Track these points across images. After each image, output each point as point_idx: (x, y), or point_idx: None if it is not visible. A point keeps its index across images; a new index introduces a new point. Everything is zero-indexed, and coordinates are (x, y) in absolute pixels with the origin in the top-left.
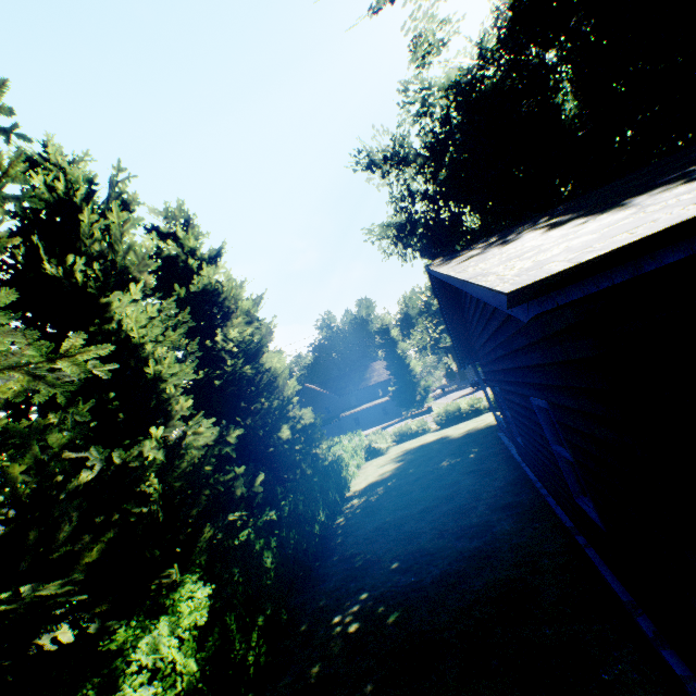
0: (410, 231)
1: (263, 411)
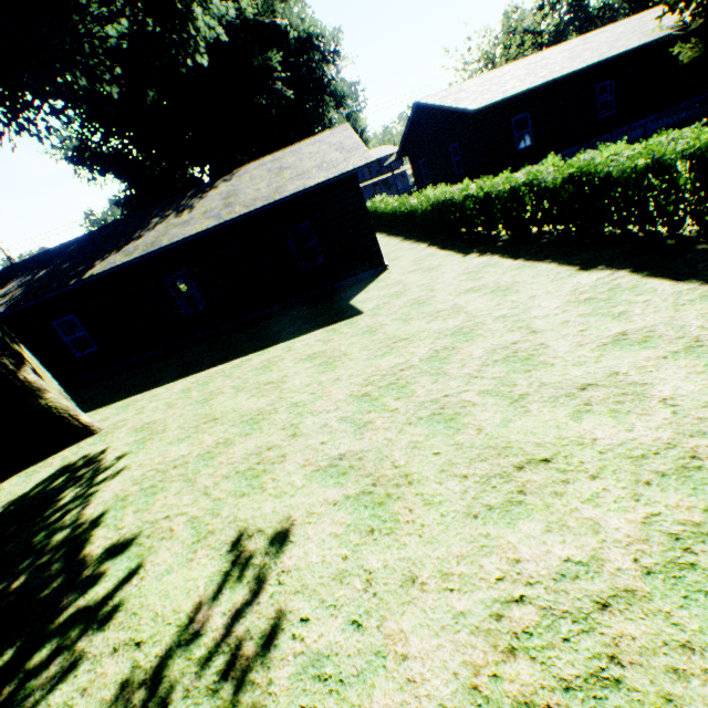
0: (81, 161)
1: None
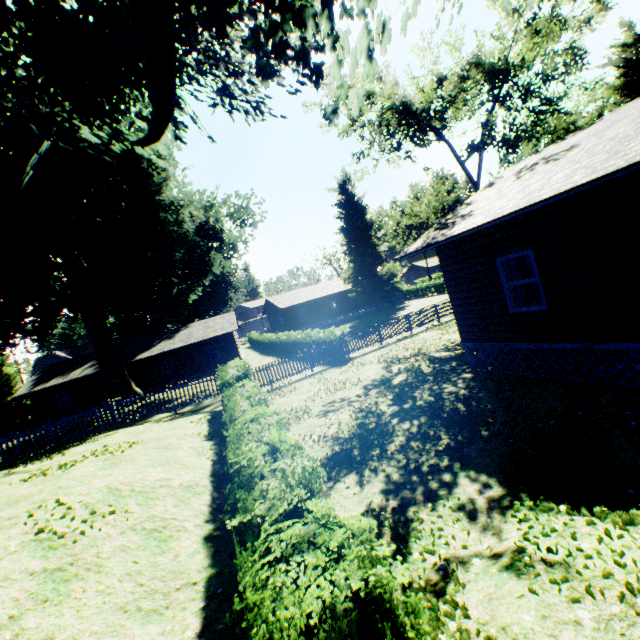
0: None
1: (2, 392)
